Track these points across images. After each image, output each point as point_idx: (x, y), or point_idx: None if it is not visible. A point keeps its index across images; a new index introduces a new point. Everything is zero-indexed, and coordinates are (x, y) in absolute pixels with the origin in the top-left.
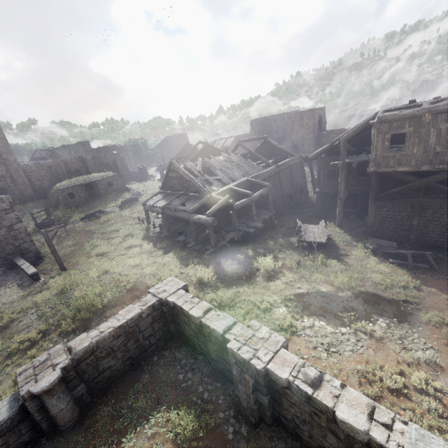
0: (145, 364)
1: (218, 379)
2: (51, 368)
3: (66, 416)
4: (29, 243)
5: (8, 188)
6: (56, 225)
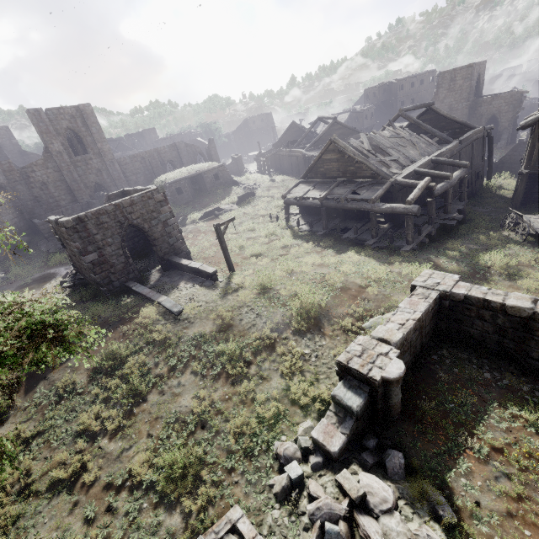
0: (427, 363)
1: (538, 379)
2: (384, 357)
3: (399, 406)
4: (181, 242)
5: (104, 185)
6: None
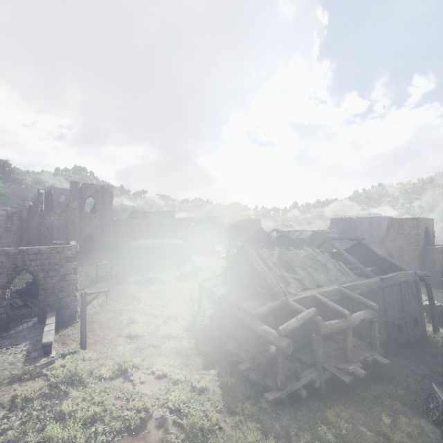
0: None
1: None
2: None
3: None
4: (72, 299)
5: (95, 236)
6: (112, 281)
